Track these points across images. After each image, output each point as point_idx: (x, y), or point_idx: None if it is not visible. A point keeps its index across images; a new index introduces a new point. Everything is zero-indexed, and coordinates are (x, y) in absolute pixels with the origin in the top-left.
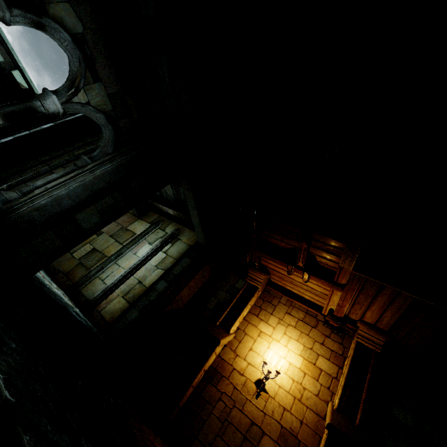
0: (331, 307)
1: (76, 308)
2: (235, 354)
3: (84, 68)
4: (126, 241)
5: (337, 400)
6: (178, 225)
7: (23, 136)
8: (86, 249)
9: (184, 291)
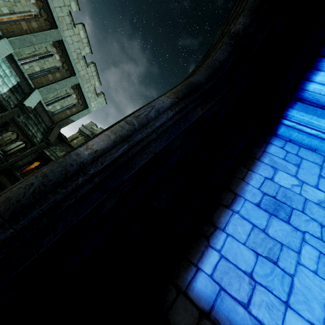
0: None
1: (1, 152)
2: None
3: None
4: None
5: None
6: None
7: None
8: (8, 138)
9: None
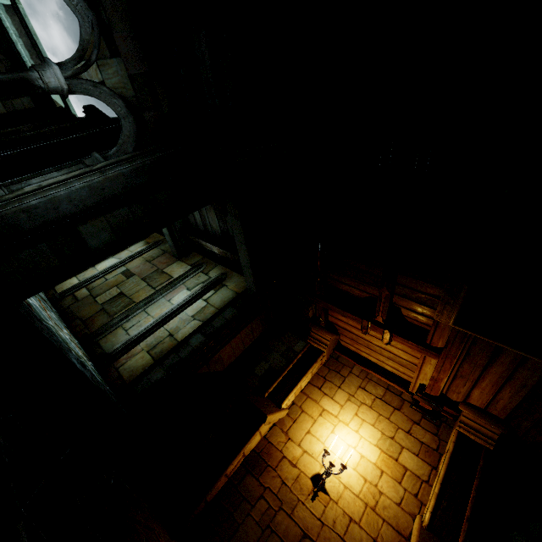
0: (422, 382)
1: (89, 361)
2: (286, 437)
3: (97, 36)
4: (160, 285)
5: (428, 514)
6: (225, 269)
7: (41, 146)
8: (111, 293)
9: (225, 349)
